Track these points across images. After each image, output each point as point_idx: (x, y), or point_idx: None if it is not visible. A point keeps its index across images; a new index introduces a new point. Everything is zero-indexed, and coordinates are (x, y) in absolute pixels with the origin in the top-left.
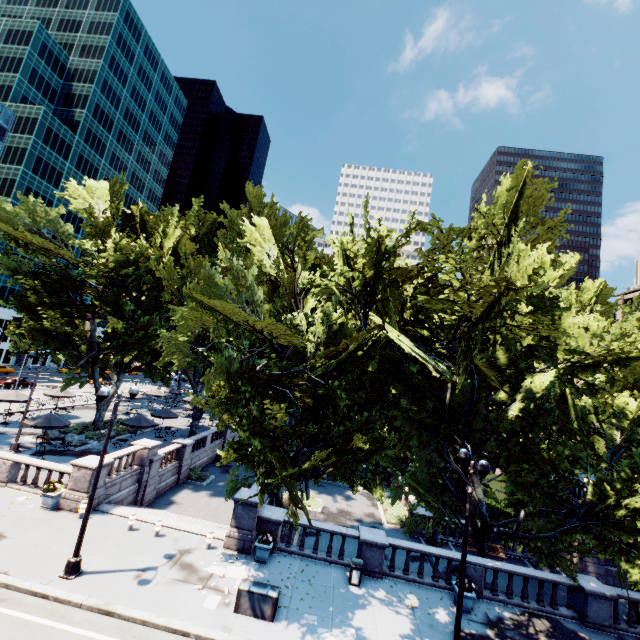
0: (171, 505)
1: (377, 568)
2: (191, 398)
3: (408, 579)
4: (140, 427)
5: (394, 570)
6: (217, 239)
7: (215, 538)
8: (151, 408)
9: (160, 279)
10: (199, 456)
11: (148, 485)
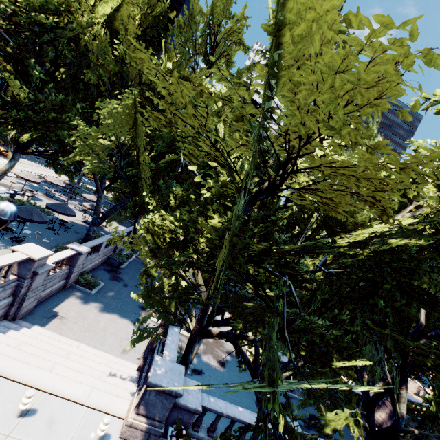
0: (53, 320)
1: None
2: (90, 196)
3: None
4: (30, 221)
5: None
6: (171, 28)
7: (108, 414)
8: (48, 193)
9: (85, 52)
10: (91, 260)
11: (27, 298)
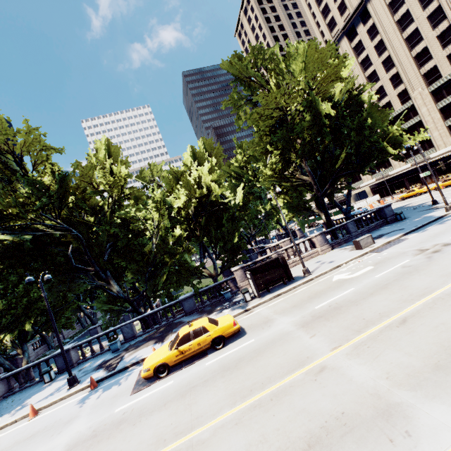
0: None
1: (70, 364)
2: None
3: (94, 356)
4: None
5: (85, 357)
6: None
7: None
8: None
9: None
10: None
11: None
